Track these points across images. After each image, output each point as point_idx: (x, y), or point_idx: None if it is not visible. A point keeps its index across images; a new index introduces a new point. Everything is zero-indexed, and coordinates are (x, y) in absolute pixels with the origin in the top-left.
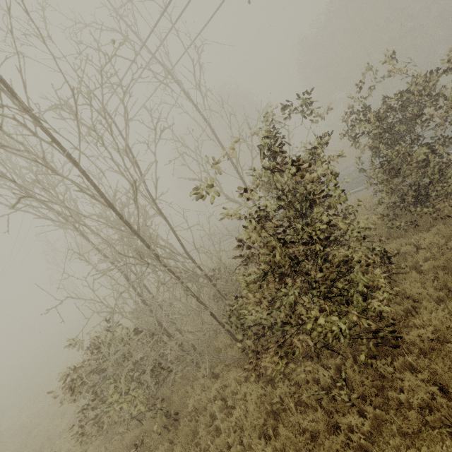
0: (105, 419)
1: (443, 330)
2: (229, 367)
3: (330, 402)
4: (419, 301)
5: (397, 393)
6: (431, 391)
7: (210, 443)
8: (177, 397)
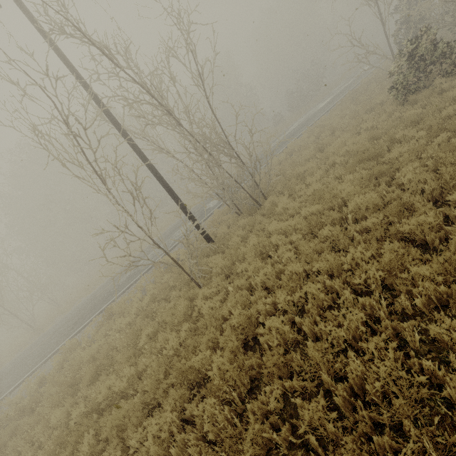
0: None
1: None
2: None
3: None
4: None
5: None
6: None
7: None
8: None
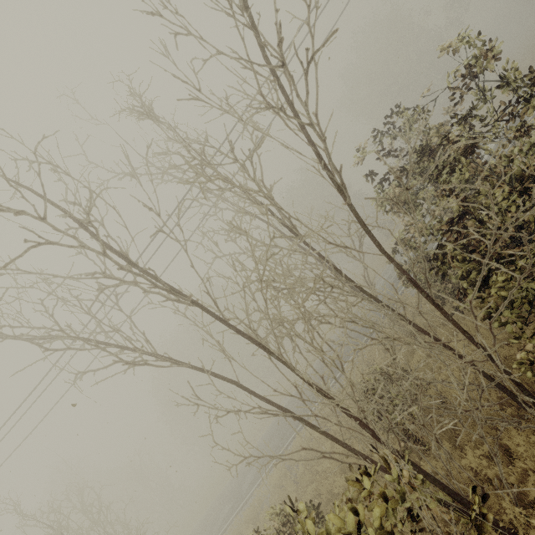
0: None
1: None
2: None
3: None
4: None
5: None
6: None
7: None
8: None
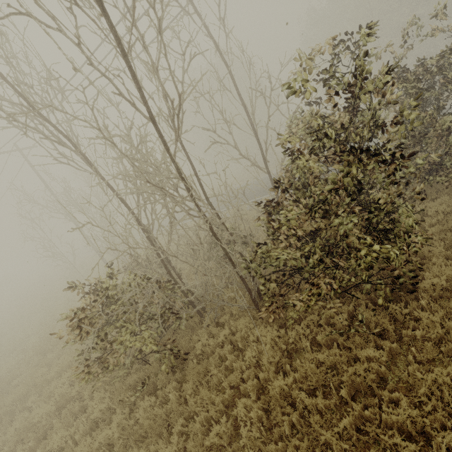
0: (111, 358)
1: None
2: (236, 317)
3: (346, 340)
4: (427, 258)
5: (410, 331)
6: (447, 326)
7: (223, 379)
8: (184, 342)
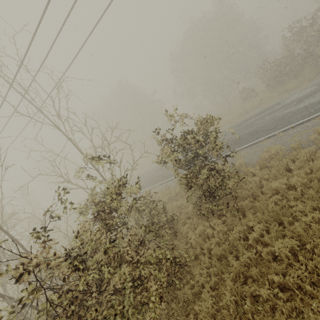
0: None
1: (208, 319)
2: None
3: None
4: (204, 285)
5: None
6: None
7: None
8: None
